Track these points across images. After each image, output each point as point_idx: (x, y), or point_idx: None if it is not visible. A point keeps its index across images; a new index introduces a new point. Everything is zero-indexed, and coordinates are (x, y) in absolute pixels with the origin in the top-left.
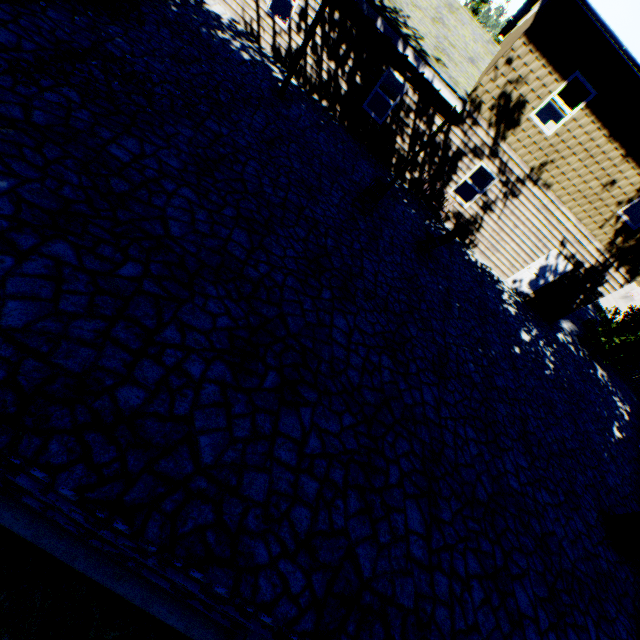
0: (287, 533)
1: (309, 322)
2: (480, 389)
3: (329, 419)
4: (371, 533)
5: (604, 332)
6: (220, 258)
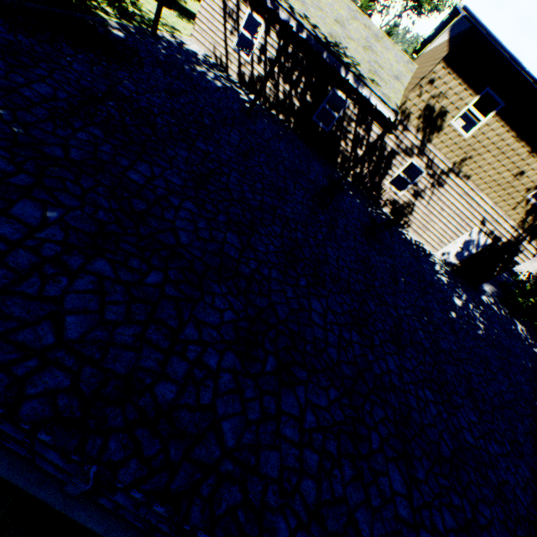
0: (300, 505)
1: (293, 308)
2: (430, 353)
3: (319, 395)
4: (365, 498)
5: (520, 293)
6: (220, 259)
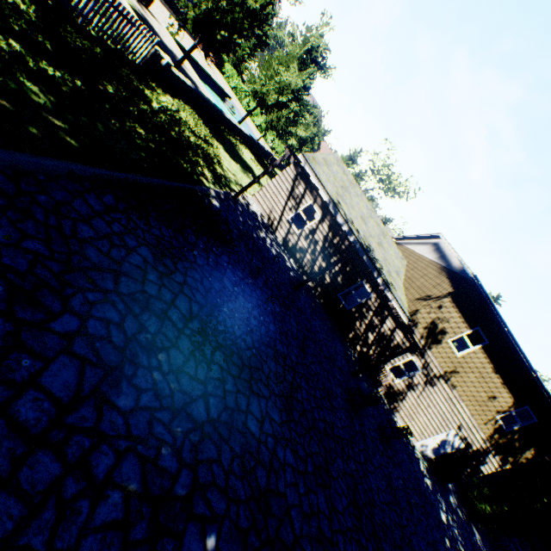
0: None
1: None
2: None
3: None
4: None
5: (477, 495)
6: (322, 548)
